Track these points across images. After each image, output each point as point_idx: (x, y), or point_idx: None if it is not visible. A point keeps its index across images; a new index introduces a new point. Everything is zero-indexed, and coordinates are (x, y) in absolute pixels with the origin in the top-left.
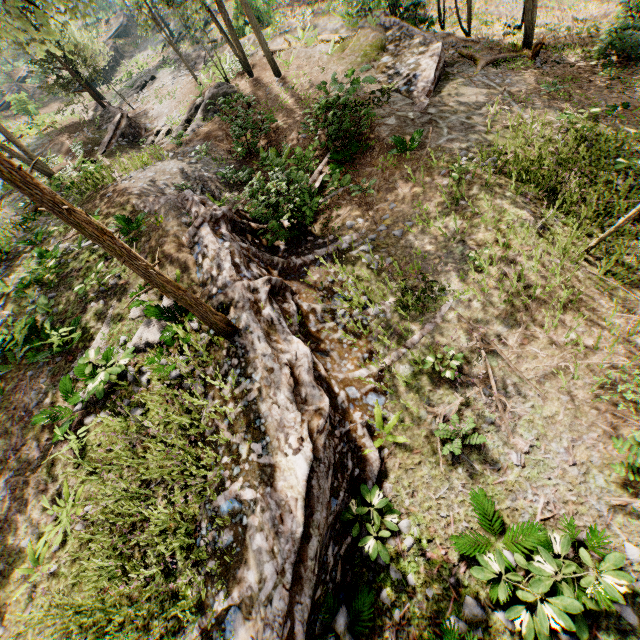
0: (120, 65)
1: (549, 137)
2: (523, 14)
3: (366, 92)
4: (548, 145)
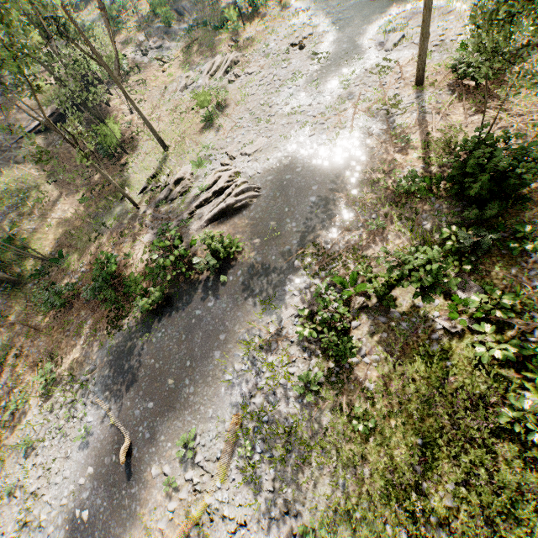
0: (94, 0)
1: (21, 179)
2: (128, 107)
3: (14, 123)
4: (15, 182)
